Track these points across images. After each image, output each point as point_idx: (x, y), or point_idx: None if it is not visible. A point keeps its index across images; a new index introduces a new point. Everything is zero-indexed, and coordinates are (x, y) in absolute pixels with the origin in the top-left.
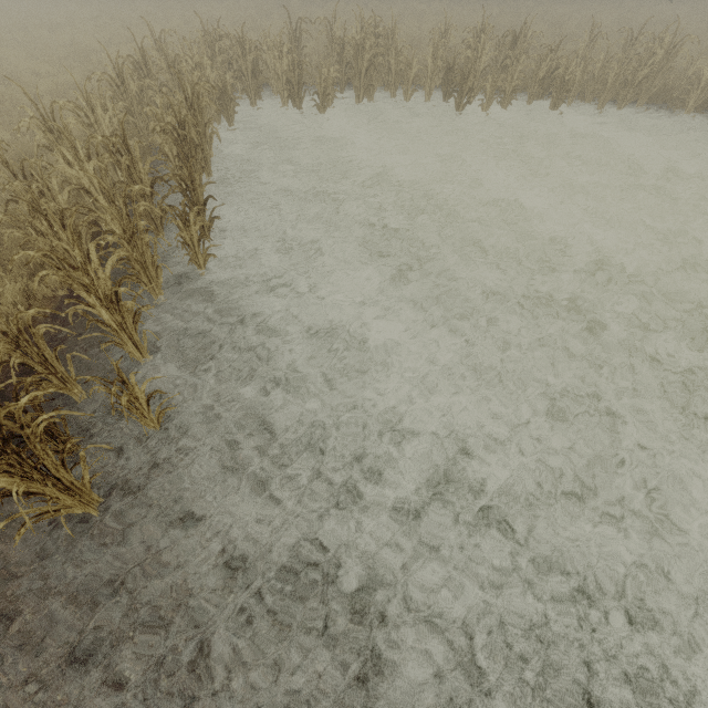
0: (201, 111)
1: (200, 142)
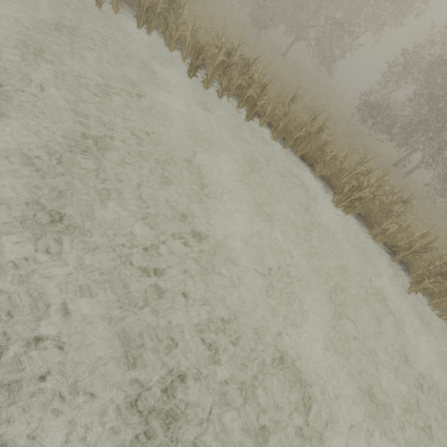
0: None
1: None
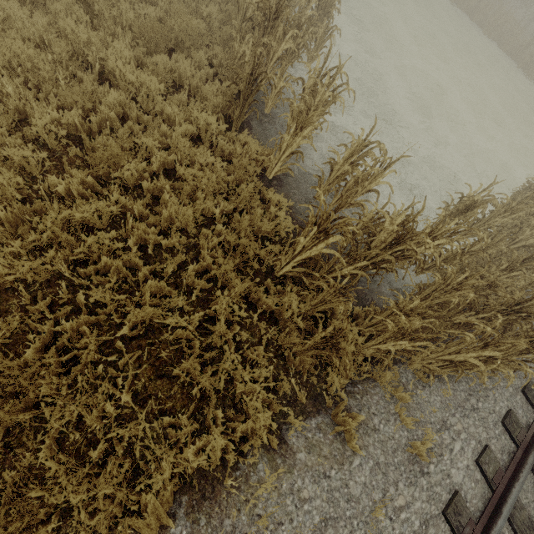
0: None
1: None
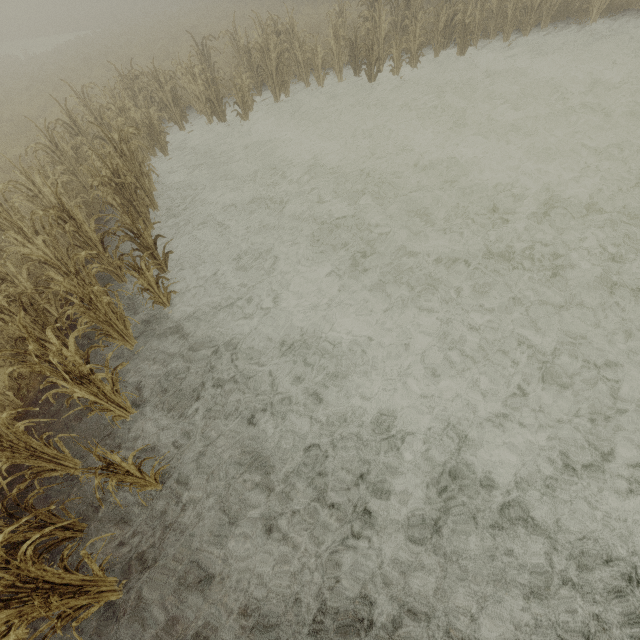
0: (132, 154)
1: (137, 185)
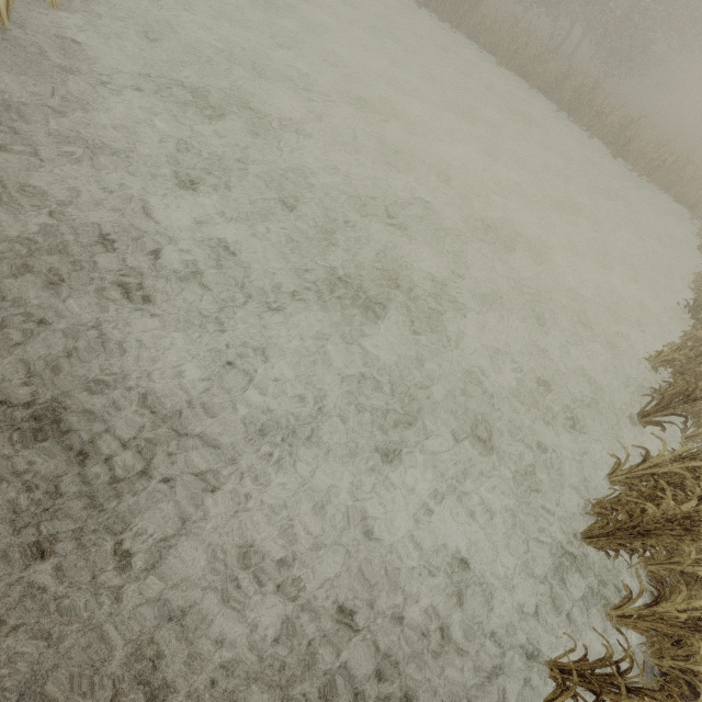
0: None
1: None
